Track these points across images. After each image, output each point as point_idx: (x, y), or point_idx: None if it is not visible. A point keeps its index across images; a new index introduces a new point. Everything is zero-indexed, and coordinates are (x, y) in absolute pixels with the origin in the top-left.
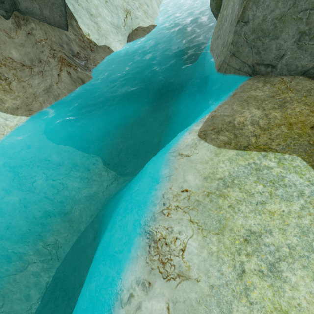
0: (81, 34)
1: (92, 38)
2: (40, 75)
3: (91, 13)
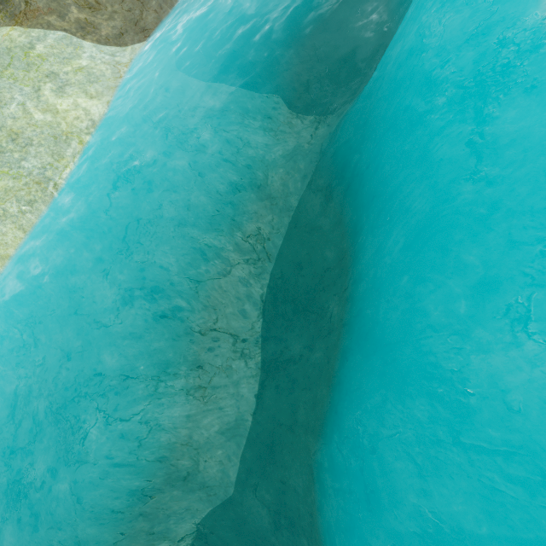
0: None
1: None
2: None
3: None
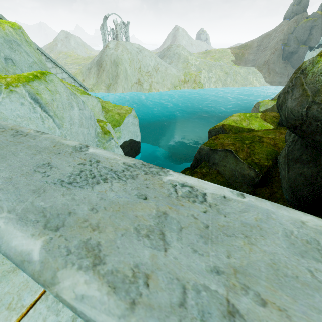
0: None
1: None
2: (280, 78)
3: None
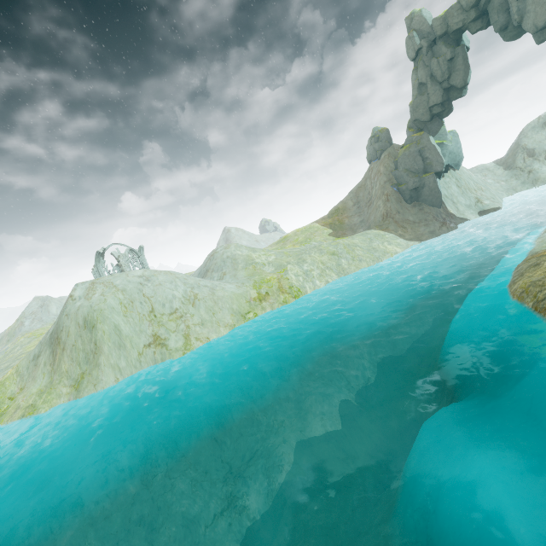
0: (446, 211)
1: (453, 213)
2: (426, 226)
3: (453, 201)
